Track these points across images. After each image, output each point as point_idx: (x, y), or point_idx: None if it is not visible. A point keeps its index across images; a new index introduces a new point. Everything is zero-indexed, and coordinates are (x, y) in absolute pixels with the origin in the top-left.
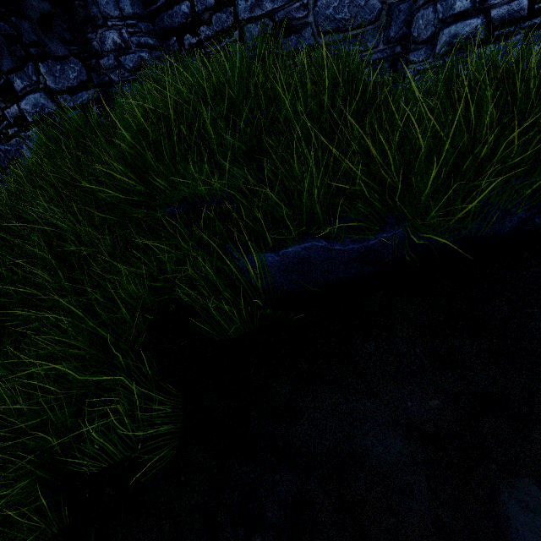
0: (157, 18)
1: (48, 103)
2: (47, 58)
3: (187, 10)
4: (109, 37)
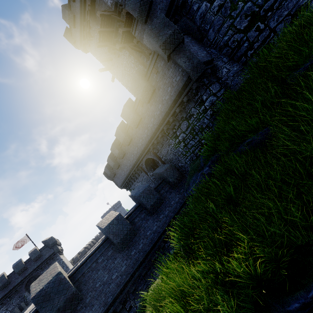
0: (234, 56)
1: (213, 98)
2: (211, 85)
3: (246, 44)
4: (223, 71)
